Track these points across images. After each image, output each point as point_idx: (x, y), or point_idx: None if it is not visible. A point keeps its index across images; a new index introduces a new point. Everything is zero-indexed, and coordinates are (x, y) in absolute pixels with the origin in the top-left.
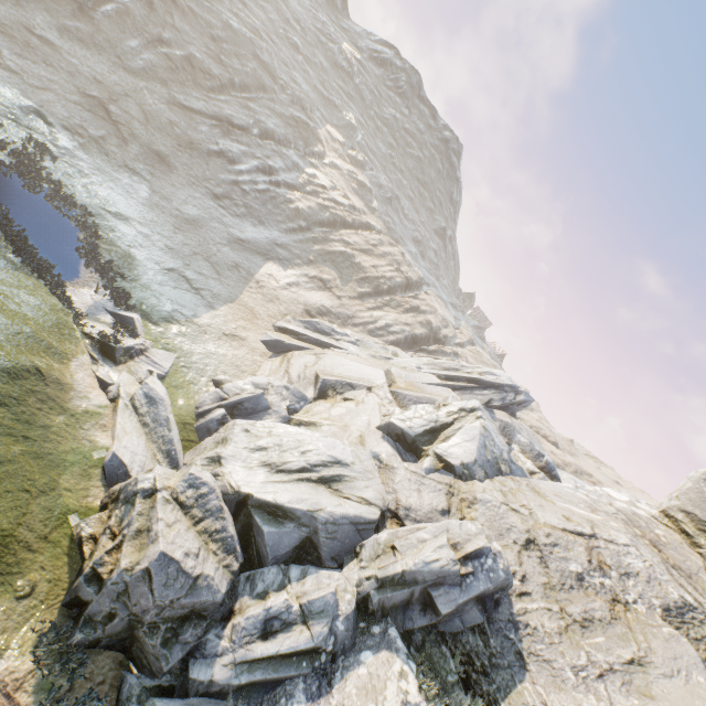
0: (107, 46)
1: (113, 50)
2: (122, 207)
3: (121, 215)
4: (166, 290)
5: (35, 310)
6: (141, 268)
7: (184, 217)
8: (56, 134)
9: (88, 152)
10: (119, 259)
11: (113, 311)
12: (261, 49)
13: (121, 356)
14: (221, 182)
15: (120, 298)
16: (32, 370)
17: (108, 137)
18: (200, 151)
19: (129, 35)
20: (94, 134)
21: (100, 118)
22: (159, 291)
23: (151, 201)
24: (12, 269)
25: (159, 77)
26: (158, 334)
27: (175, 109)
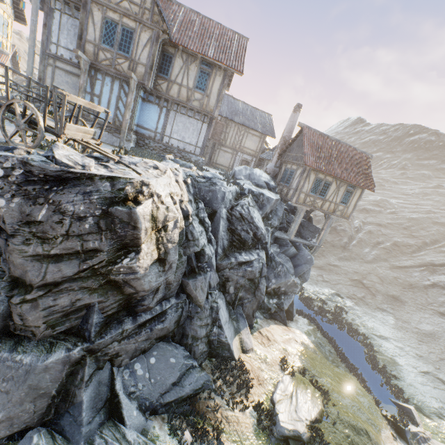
0: (356, 256)
1: (358, 257)
2: (381, 331)
3: (382, 336)
4: (426, 388)
5: (356, 393)
6: (403, 370)
7: (422, 332)
8: (344, 300)
9: (358, 305)
10: (388, 364)
11: (394, 401)
12: (436, 217)
13: (410, 438)
14: (441, 303)
15: (396, 391)
16: (363, 430)
17: (365, 295)
18: (417, 287)
19: (363, 248)
20: (359, 296)
21: (360, 288)
22: (421, 389)
23: (396, 324)
24: (342, 369)
25: (381, 258)
26: (432, 427)
27: (395, 270)
